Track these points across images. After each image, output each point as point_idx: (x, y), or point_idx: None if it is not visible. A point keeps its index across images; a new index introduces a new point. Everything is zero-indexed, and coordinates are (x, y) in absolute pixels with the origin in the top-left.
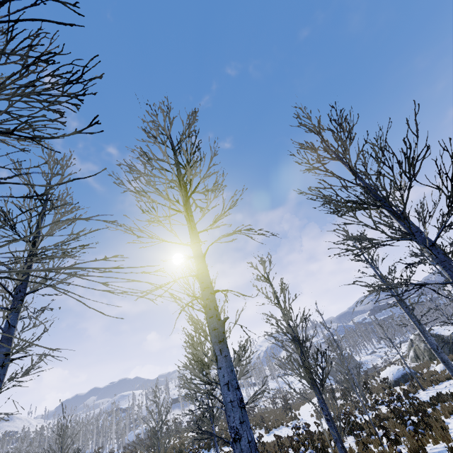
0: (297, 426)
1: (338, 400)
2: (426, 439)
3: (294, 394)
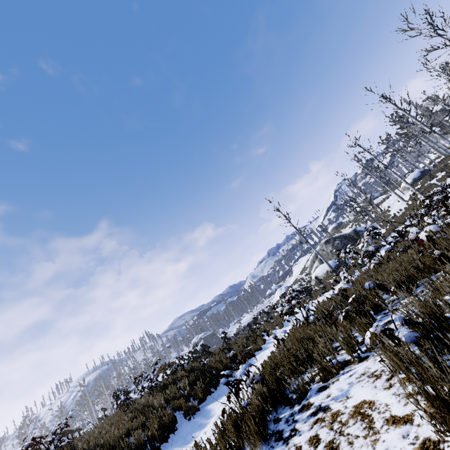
0: None
1: None
2: None
3: None
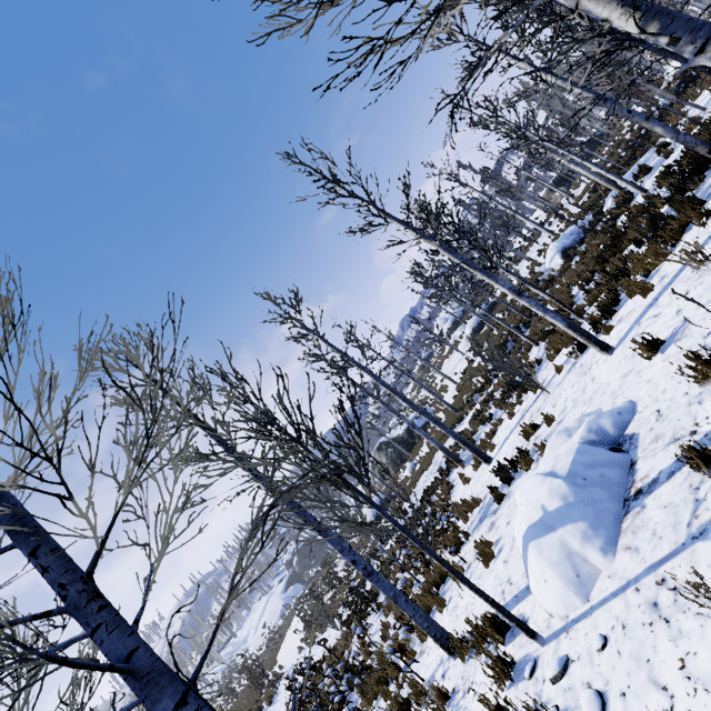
0: (299, 670)
1: (324, 597)
2: (455, 527)
3: (257, 652)
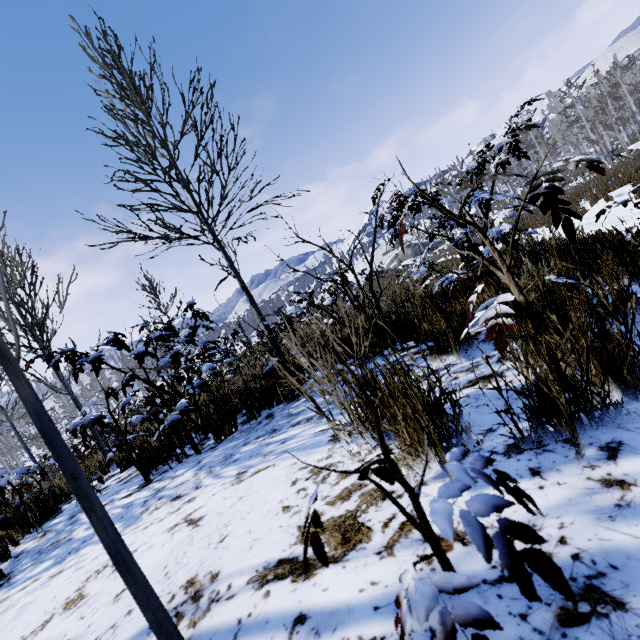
0: None
1: None
2: None
3: None
